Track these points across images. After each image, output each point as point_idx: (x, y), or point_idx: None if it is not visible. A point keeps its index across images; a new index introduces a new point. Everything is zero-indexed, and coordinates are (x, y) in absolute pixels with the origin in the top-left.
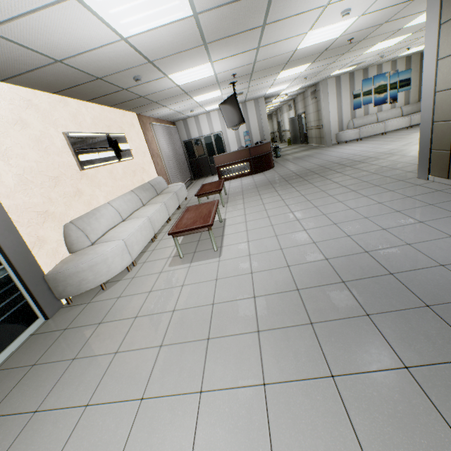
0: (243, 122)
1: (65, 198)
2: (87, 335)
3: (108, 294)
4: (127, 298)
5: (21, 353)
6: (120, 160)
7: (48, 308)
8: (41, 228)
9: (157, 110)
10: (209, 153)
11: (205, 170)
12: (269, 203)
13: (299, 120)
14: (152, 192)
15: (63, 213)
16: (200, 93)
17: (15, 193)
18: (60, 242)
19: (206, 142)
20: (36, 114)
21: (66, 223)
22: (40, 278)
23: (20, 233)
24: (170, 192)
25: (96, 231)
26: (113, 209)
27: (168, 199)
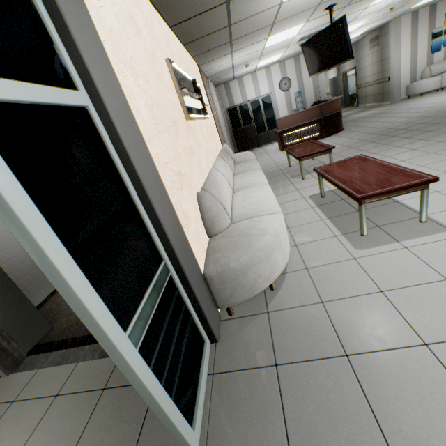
0: (350, 58)
1: (185, 155)
2: (348, 382)
3: (291, 296)
4: (343, 304)
5: (226, 418)
6: (205, 115)
7: (213, 325)
8: (181, 198)
9: (219, 60)
10: (256, 120)
11: (251, 141)
12: (412, 158)
13: (344, 79)
14: (231, 160)
15: (189, 176)
16: (283, 27)
17: (152, 136)
18: (196, 219)
19: (253, 108)
20: (141, 19)
21: (199, 191)
22: (199, 278)
23: (171, 204)
24: (249, 160)
25: (227, 203)
26: (222, 176)
27: (259, 166)
